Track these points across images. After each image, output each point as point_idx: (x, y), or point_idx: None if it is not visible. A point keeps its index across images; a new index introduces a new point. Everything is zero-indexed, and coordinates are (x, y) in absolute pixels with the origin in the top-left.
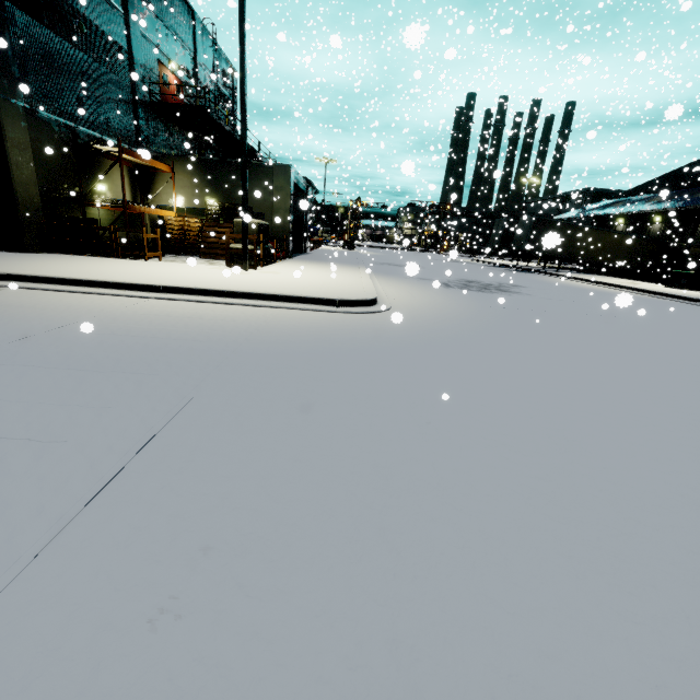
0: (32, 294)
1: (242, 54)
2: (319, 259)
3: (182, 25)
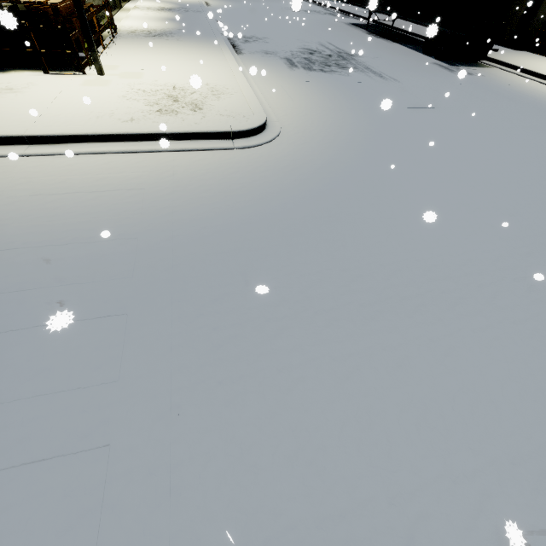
0: (502, 72)
1: None
2: None
3: None
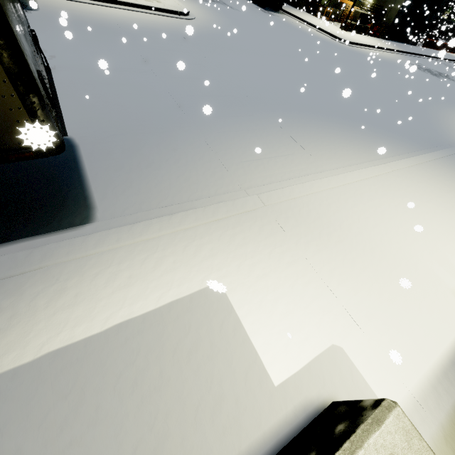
0: (288, 17)
1: None
2: (397, 45)
3: None
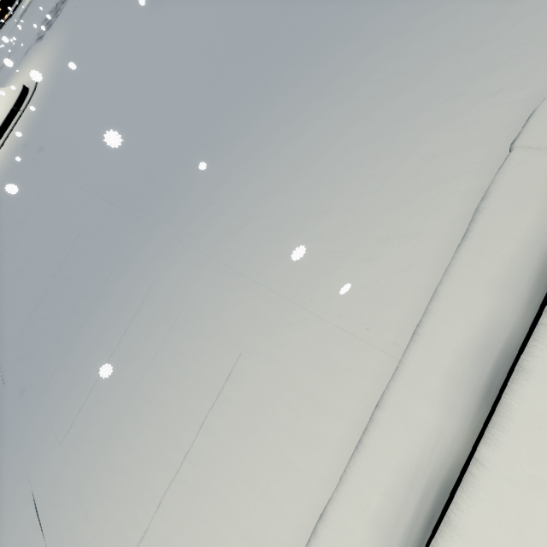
0: None
1: None
2: None
3: None
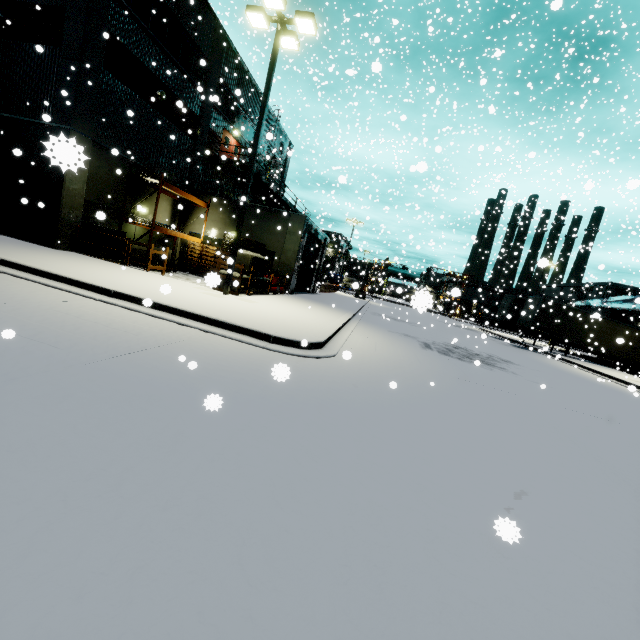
0: None
1: (261, 116)
2: (317, 300)
3: (252, 107)
